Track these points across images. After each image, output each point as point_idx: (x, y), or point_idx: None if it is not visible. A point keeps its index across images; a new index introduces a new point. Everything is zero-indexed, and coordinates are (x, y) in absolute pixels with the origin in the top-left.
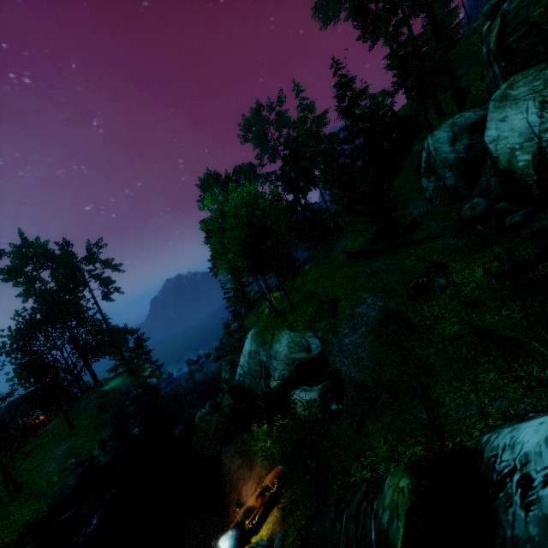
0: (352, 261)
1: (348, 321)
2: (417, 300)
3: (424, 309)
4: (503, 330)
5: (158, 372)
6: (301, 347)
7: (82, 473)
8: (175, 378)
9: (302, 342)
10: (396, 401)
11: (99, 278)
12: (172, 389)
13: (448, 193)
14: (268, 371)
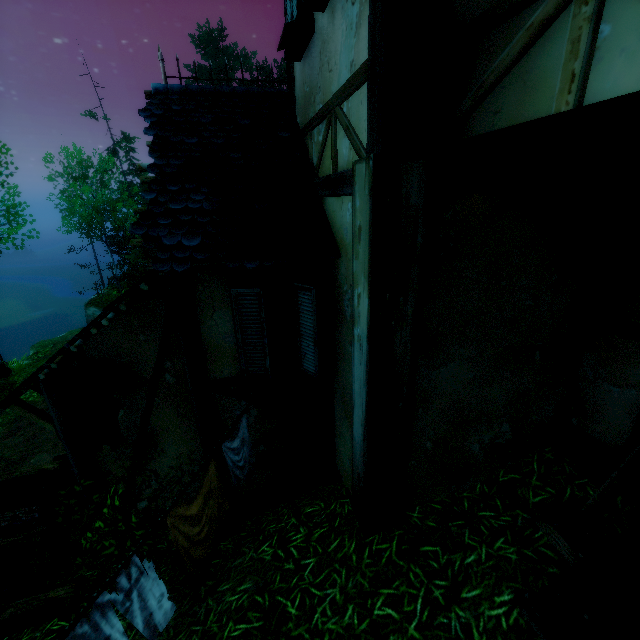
0: None
1: None
2: None
3: None
4: None
5: None
6: None
7: None
8: None
9: None
10: None
11: None
12: None
13: None
14: None
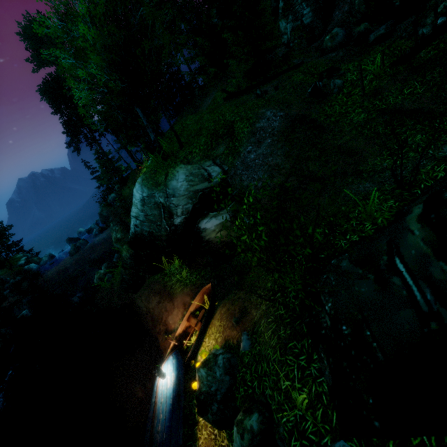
0: (230, 100)
1: (249, 139)
2: (317, 104)
3: (326, 109)
4: (411, 105)
5: (36, 258)
6: (201, 177)
7: None
8: (59, 259)
9: (202, 173)
10: (328, 185)
11: None
12: (58, 268)
13: (305, 34)
14: (168, 210)
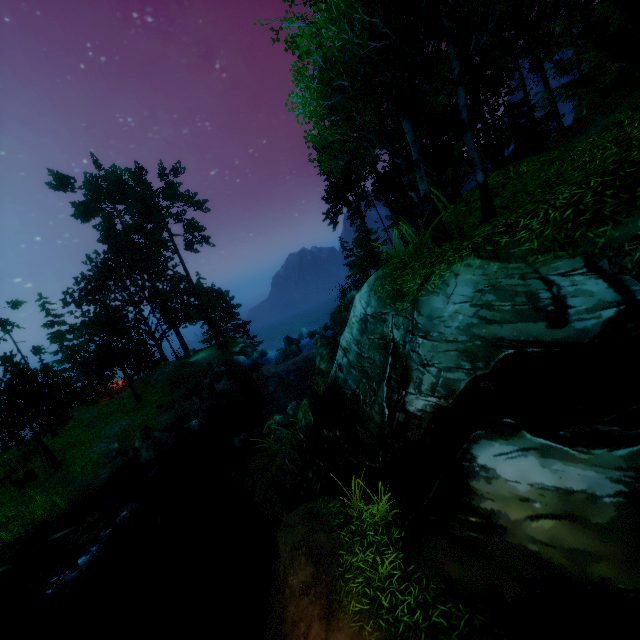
0: None
1: None
2: None
3: None
4: None
5: (250, 350)
6: (526, 304)
7: (120, 467)
8: (269, 360)
9: (531, 291)
10: None
11: (180, 219)
12: (262, 373)
13: None
14: (403, 365)
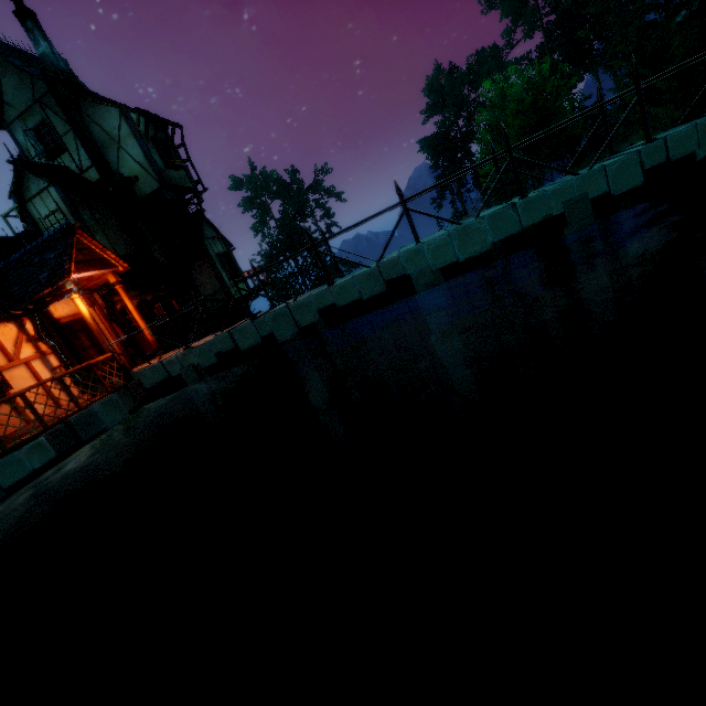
0: None
1: None
2: None
3: None
4: None
5: None
6: None
7: None
8: None
9: None
10: None
11: (324, 209)
12: None
13: None
14: None
